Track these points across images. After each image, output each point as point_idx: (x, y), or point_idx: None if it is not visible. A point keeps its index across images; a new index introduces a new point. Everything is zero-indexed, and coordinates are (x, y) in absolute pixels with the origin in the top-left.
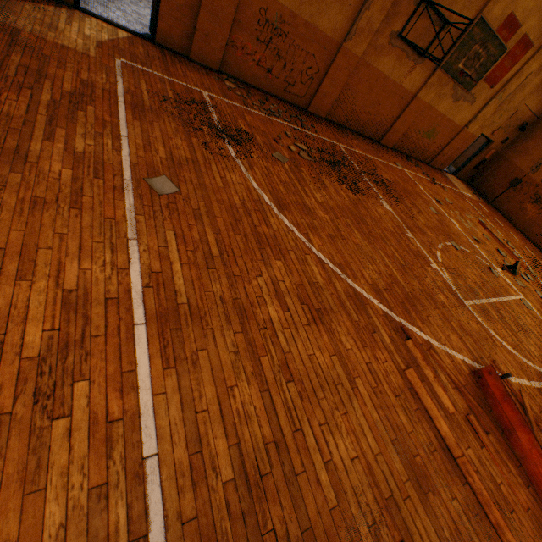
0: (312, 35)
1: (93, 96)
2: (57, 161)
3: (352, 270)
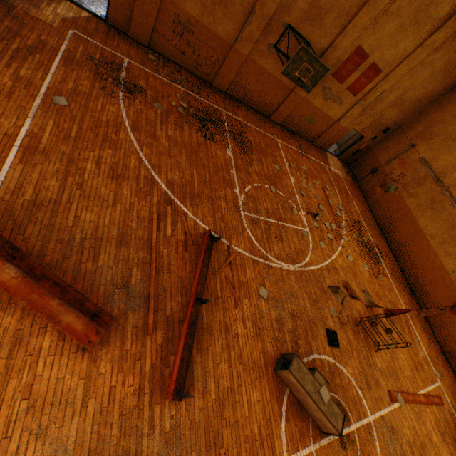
0: (212, 36)
1: (43, 50)
2: (7, 77)
3: (161, 170)
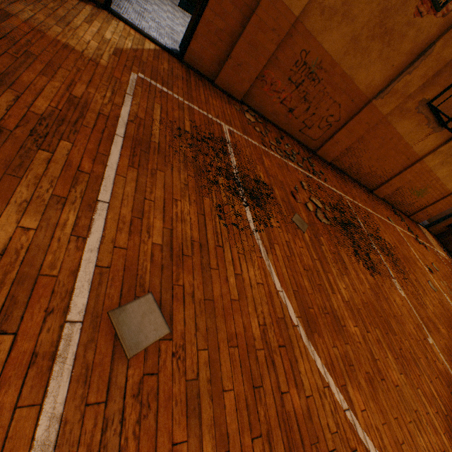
0: (345, 86)
1: (79, 122)
2: None
3: None
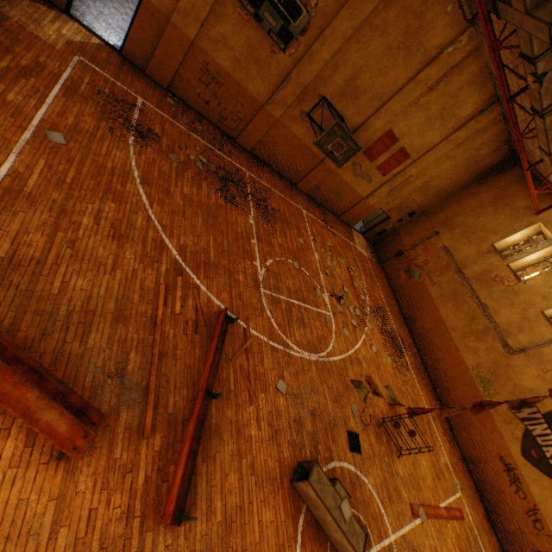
0: (242, 92)
1: (41, 73)
2: None
3: (173, 233)
